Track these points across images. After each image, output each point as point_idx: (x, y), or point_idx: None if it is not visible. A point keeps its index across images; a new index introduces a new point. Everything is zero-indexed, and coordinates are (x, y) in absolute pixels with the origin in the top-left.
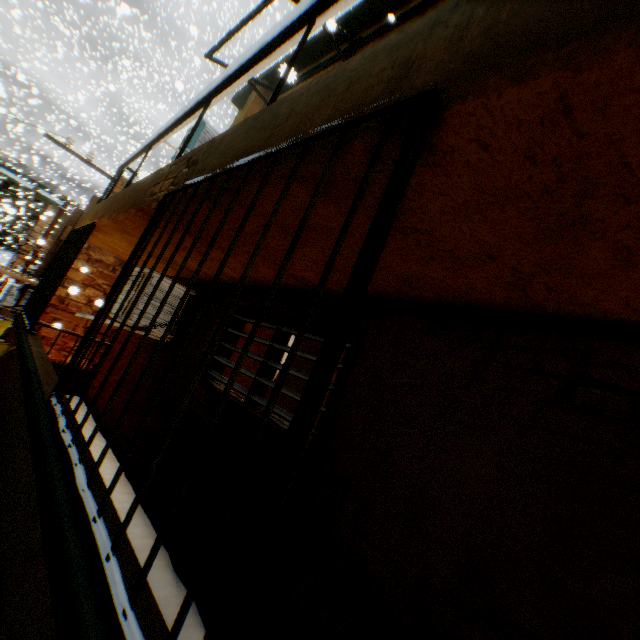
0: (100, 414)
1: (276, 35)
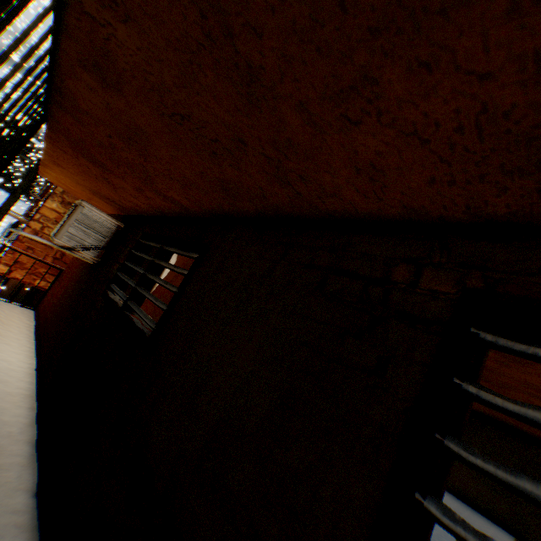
0: (40, 323)
1: None
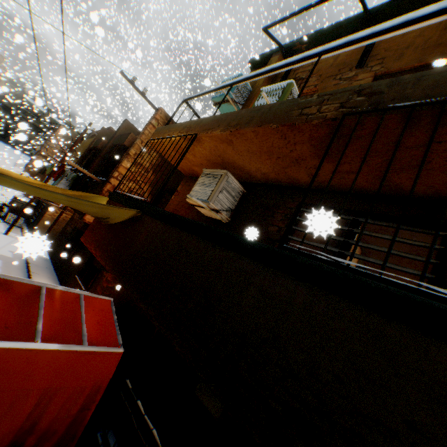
0: None
1: (428, 12)
